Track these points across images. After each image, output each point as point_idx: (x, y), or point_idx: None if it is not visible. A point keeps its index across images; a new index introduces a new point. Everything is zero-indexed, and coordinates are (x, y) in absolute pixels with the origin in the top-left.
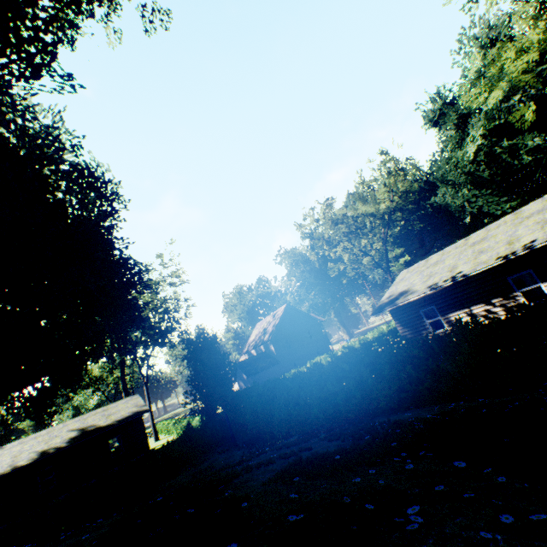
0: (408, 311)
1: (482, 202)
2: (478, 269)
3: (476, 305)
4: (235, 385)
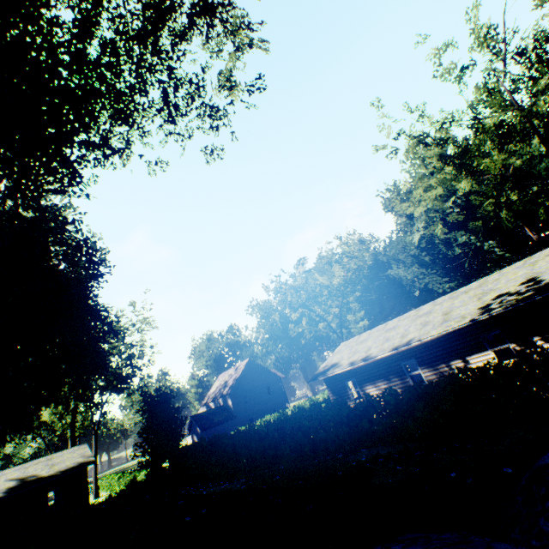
0: (337, 381)
1: (428, 279)
2: (379, 355)
3: (382, 382)
4: (190, 438)
